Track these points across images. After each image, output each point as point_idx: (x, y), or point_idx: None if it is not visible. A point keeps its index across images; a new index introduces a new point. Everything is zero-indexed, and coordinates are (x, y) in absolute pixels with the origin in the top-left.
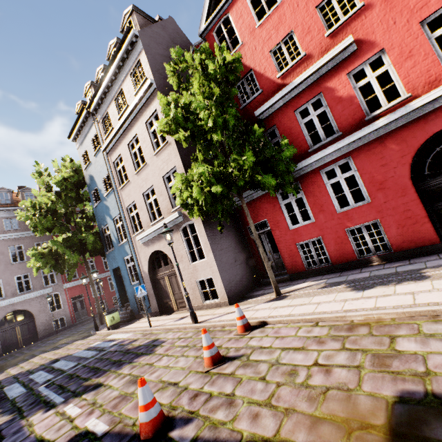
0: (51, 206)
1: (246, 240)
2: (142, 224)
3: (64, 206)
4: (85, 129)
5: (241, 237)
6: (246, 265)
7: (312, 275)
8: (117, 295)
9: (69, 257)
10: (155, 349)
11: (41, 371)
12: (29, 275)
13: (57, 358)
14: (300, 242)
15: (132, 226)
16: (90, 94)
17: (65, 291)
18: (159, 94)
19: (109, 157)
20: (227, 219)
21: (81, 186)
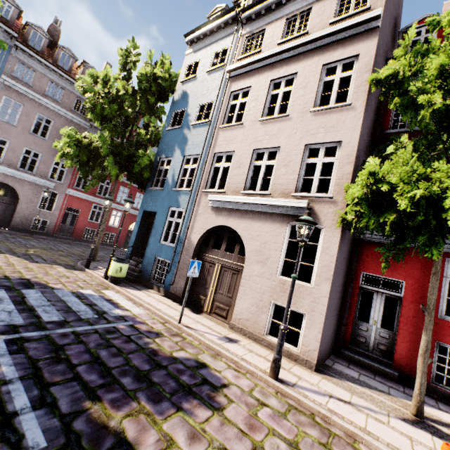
0: (121, 96)
1: (351, 287)
2: (227, 184)
3: (131, 107)
4: (215, 37)
5: (346, 280)
6: (337, 319)
7: (440, 399)
8: (132, 241)
9: (108, 166)
10: (215, 396)
11: (4, 291)
12: (40, 155)
13: (30, 281)
14: (447, 344)
15: (208, 178)
16: (243, 2)
17: (65, 195)
18: (413, 28)
19: (229, 82)
20: (402, 259)
21: (162, 99)
